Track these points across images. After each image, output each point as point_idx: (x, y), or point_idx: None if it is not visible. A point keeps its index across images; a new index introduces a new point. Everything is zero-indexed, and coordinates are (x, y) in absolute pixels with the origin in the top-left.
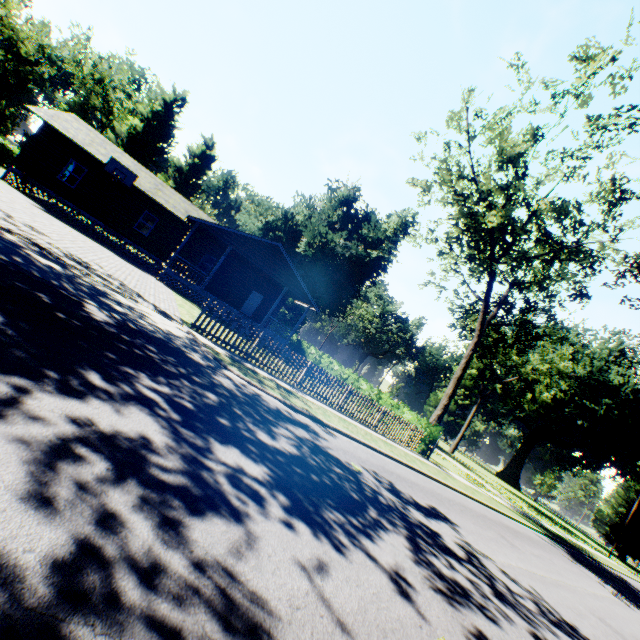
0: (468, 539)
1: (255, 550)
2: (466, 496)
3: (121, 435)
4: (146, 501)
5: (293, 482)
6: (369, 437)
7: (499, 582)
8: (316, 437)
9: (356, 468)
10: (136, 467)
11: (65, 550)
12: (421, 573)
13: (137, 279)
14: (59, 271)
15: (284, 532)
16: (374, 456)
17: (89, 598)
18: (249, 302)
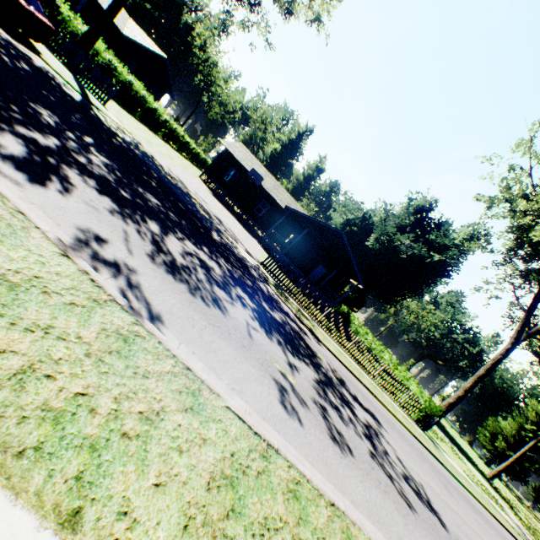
0: (385, 435)
1: (232, 306)
2: (440, 463)
3: (206, 263)
4: (206, 275)
5: (266, 319)
6: (357, 371)
7: (381, 445)
8: (303, 334)
9: (319, 357)
10: (207, 269)
11: (185, 264)
12: (311, 381)
13: (244, 237)
14: (207, 218)
15: (247, 315)
16: (348, 374)
17: (187, 272)
18: (315, 272)
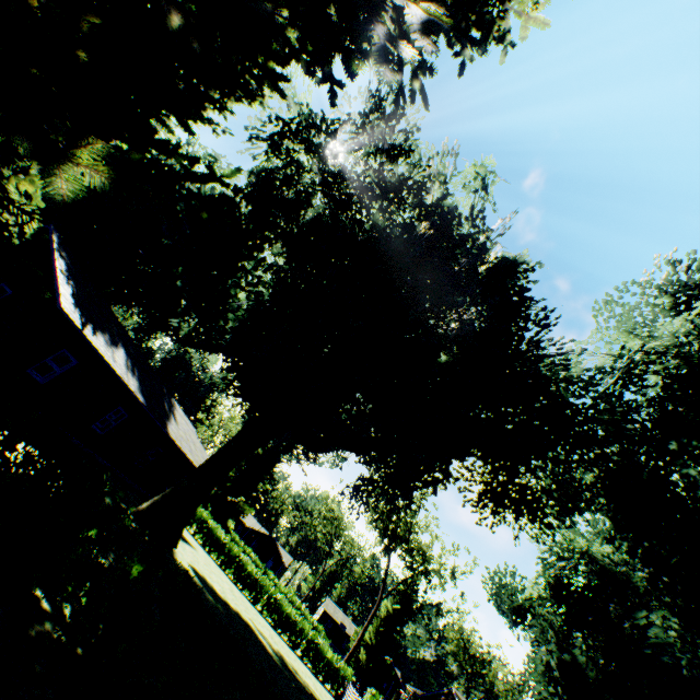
0: None
1: None
2: None
3: None
4: None
5: None
6: None
7: None
8: None
9: None
10: None
11: None
12: None
13: None
14: None
15: None
16: None
17: None
18: None
